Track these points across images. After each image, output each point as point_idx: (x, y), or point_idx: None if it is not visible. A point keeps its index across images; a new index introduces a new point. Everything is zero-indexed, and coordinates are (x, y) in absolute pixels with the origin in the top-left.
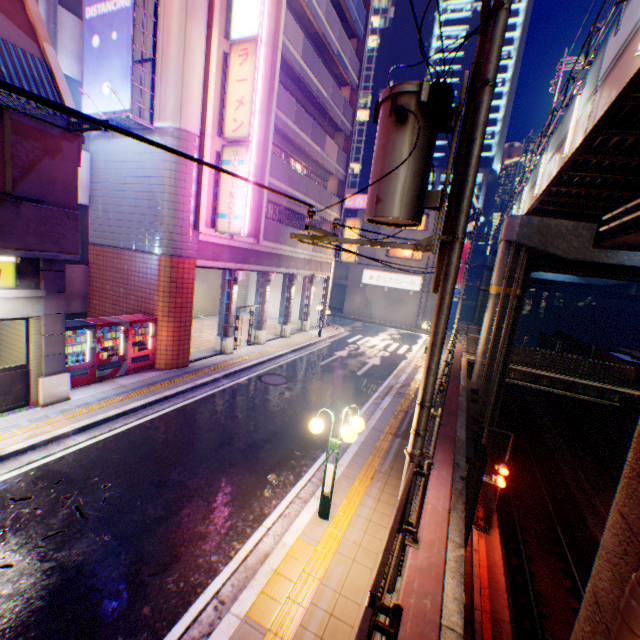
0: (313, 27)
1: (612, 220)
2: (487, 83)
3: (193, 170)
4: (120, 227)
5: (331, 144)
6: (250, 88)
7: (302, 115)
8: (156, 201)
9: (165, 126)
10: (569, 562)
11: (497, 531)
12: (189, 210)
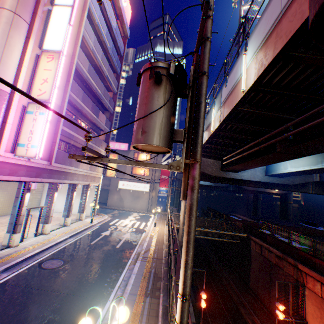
0: (95, 62)
1: (227, 159)
2: (205, 73)
3: (0, 113)
4: None
5: (103, 115)
6: (53, 74)
7: (87, 98)
8: None
9: None
10: None
11: None
12: None
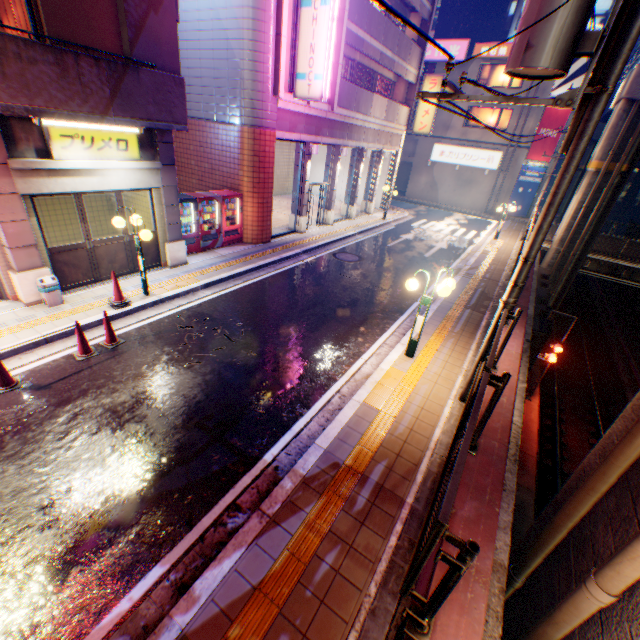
0: None
1: None
2: None
3: (271, 17)
4: (199, 95)
5: None
6: None
7: None
8: (235, 61)
9: None
10: (599, 428)
11: (537, 399)
12: (268, 71)
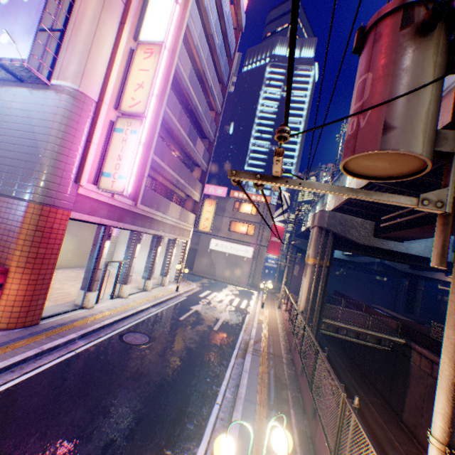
0: (197, 65)
1: (388, 220)
2: None
3: (85, 128)
4: None
5: (200, 144)
6: (151, 77)
7: (184, 117)
8: (37, 148)
9: (63, 84)
10: None
11: None
12: (73, 163)
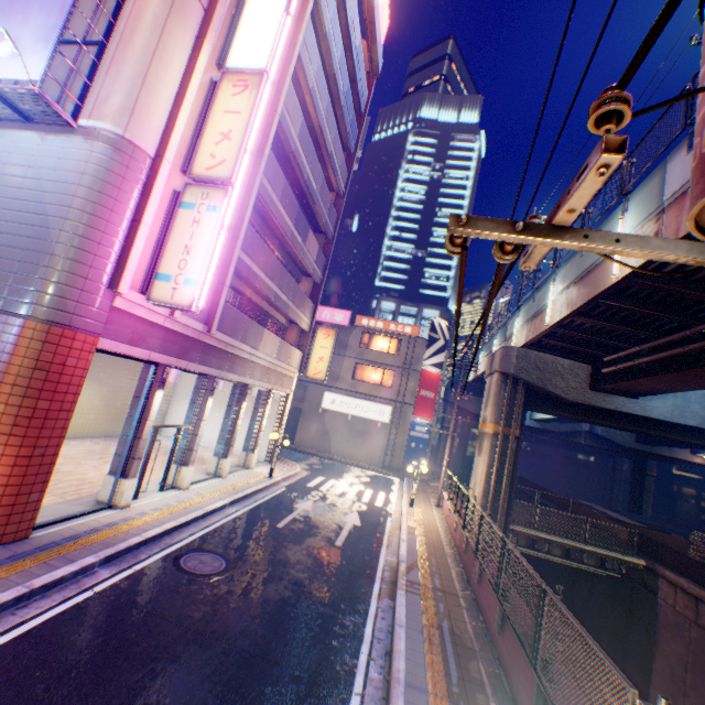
0: (310, 119)
1: (614, 362)
2: None
3: (131, 199)
4: None
5: (313, 240)
6: (244, 123)
7: (289, 195)
8: (47, 228)
9: (98, 126)
10: None
11: None
12: (107, 255)
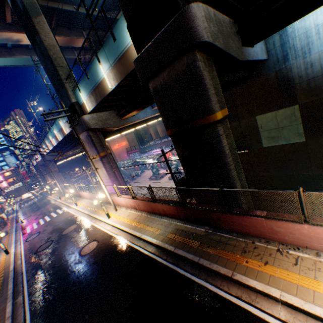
0: None
1: None
2: None
3: None
4: None
5: None
6: None
7: None
8: None
9: None
10: None
11: None
12: None
